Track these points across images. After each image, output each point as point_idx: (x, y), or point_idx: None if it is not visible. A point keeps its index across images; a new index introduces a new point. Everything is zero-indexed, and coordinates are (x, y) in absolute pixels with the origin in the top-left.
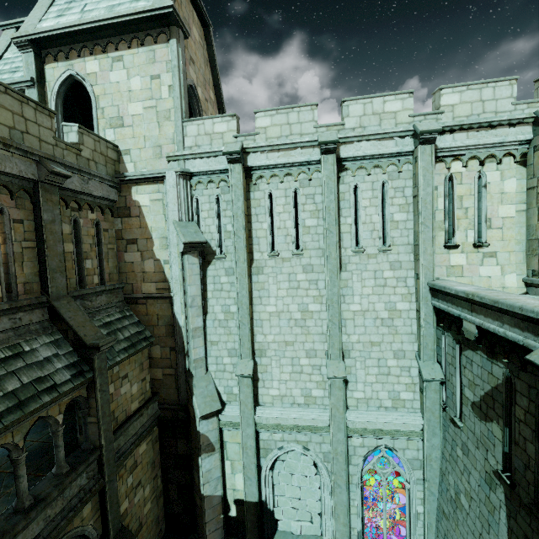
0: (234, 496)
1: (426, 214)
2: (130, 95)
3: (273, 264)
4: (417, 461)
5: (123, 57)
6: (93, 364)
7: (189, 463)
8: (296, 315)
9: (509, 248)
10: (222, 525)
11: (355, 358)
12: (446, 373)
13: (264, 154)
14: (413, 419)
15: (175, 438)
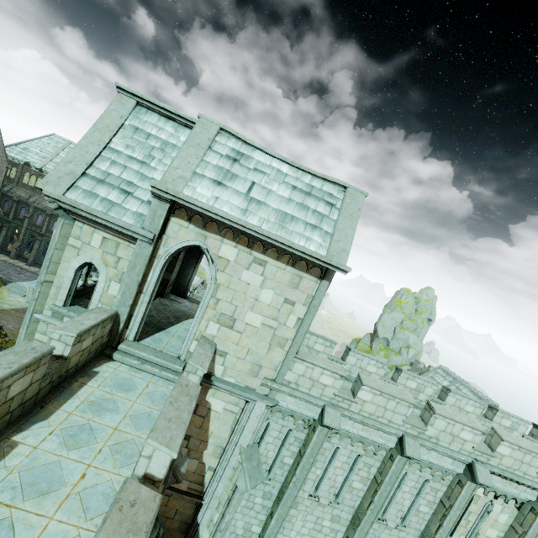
0: None
1: (446, 528)
2: (255, 304)
3: (309, 503)
4: None
5: (266, 264)
6: None
7: None
8: None
9: None
10: None
11: None
12: None
13: (352, 421)
14: None
15: None
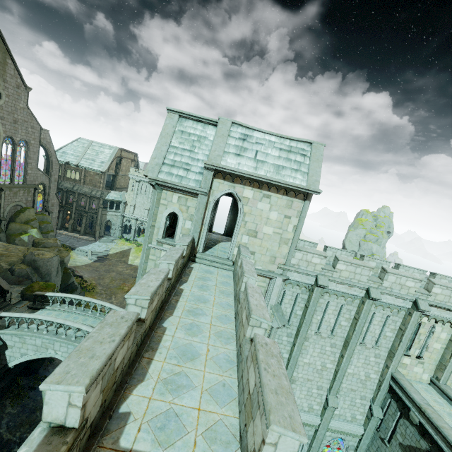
0: None
1: (404, 342)
2: (267, 221)
3: (315, 338)
4: (353, 447)
5: (271, 196)
6: None
7: None
8: (318, 367)
9: (430, 362)
10: None
11: (341, 395)
12: (385, 416)
13: (335, 283)
14: (359, 429)
15: None
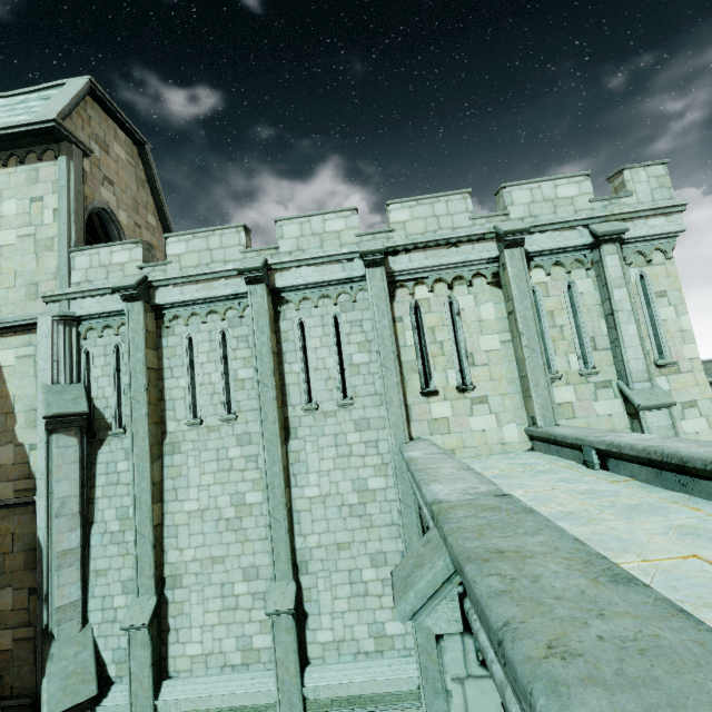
0: None
1: (386, 353)
2: (1, 221)
3: (194, 436)
4: None
5: None
6: None
7: None
8: (227, 512)
9: (501, 389)
10: None
11: (316, 573)
12: None
13: (178, 288)
14: (404, 670)
15: None
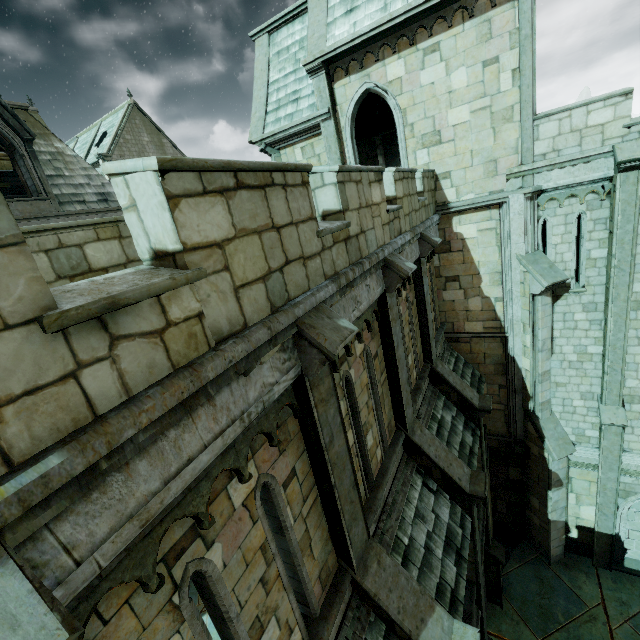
0: (576, 522)
1: None
2: (451, 98)
3: None
4: None
5: (439, 45)
6: (479, 423)
7: (522, 488)
8: None
9: None
10: (563, 543)
11: None
12: None
13: None
14: None
15: (506, 466)
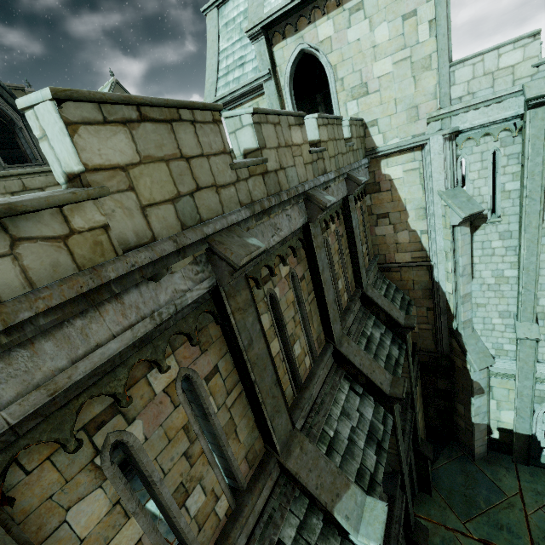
0: (498, 425)
1: None
2: (375, 52)
3: None
4: None
5: (363, 3)
6: (405, 338)
7: (449, 396)
8: None
9: None
10: (486, 443)
11: None
12: None
13: None
14: None
15: (435, 377)
